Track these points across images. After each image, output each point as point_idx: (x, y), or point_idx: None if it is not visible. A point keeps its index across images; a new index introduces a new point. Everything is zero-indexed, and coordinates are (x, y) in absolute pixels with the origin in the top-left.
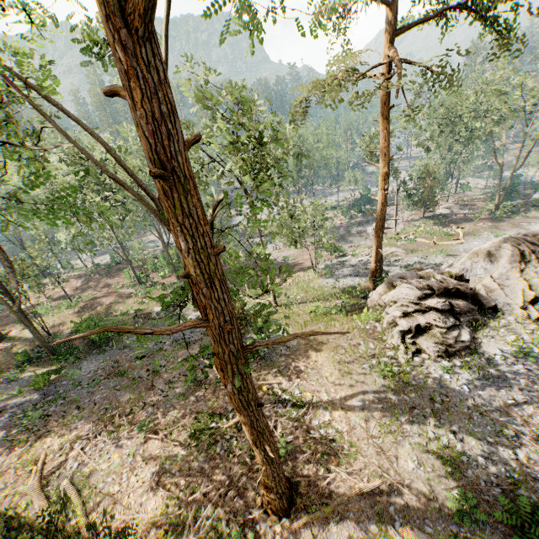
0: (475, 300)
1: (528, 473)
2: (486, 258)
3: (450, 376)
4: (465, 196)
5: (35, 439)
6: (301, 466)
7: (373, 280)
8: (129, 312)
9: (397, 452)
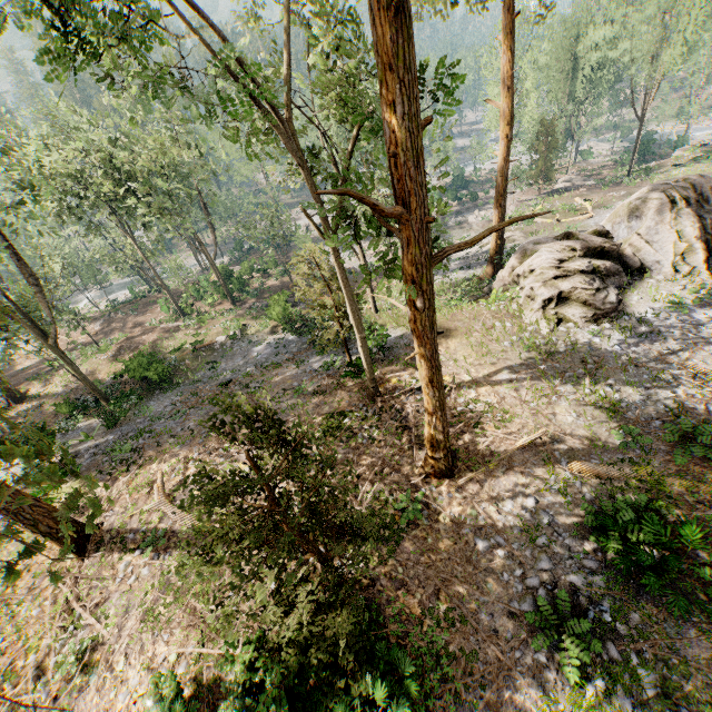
0: (620, 263)
1: (687, 405)
2: (630, 214)
3: (600, 339)
4: (588, 165)
5: (137, 468)
6: (455, 438)
7: (493, 266)
8: (183, 347)
9: (553, 411)
